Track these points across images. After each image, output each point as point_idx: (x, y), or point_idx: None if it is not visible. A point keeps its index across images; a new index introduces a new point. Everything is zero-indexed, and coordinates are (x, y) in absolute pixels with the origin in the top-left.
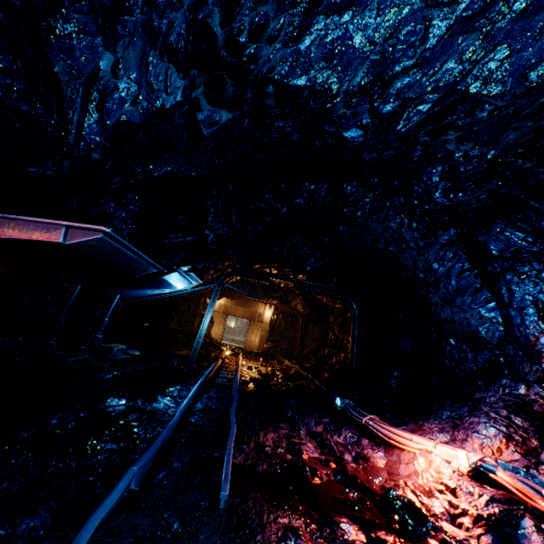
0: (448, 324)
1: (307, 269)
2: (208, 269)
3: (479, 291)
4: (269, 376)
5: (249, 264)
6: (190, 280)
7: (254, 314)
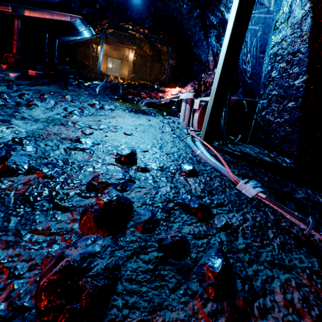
0: (195, 56)
1: (146, 26)
2: (97, 25)
3: (203, 41)
4: (133, 84)
5: (117, 22)
6: (93, 32)
7: (123, 56)
